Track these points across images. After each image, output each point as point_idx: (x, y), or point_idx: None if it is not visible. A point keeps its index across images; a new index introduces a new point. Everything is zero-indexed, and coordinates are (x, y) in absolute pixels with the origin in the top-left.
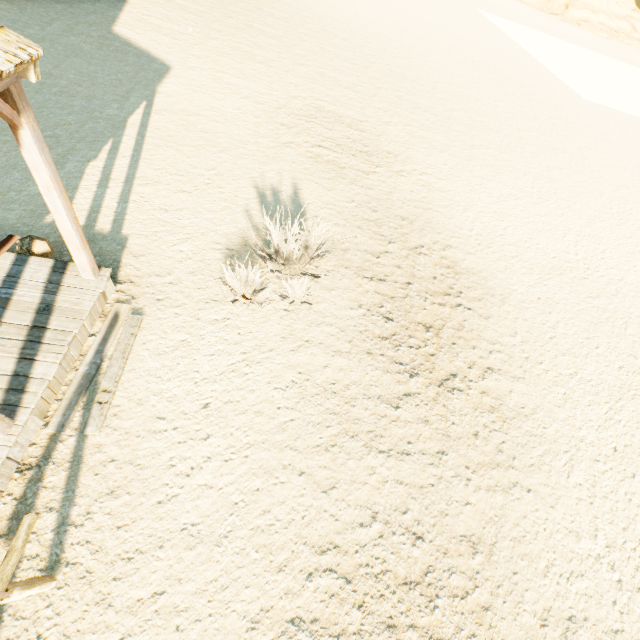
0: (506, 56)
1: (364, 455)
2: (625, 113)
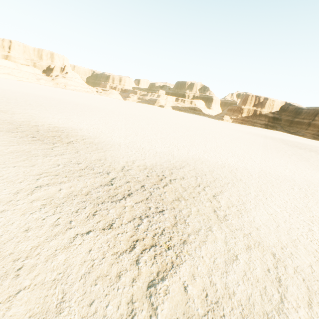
0: (48, 94)
1: (44, 158)
2: (100, 104)
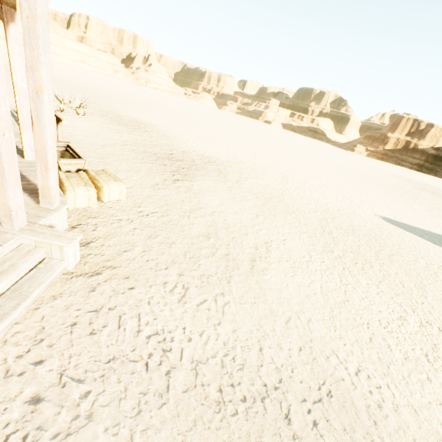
0: (127, 91)
1: (128, 135)
2: (185, 108)
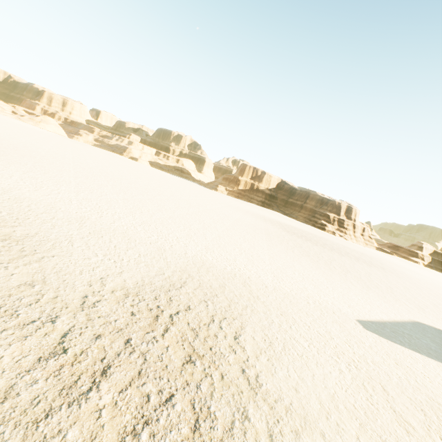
0: None
1: None
2: (22, 139)
